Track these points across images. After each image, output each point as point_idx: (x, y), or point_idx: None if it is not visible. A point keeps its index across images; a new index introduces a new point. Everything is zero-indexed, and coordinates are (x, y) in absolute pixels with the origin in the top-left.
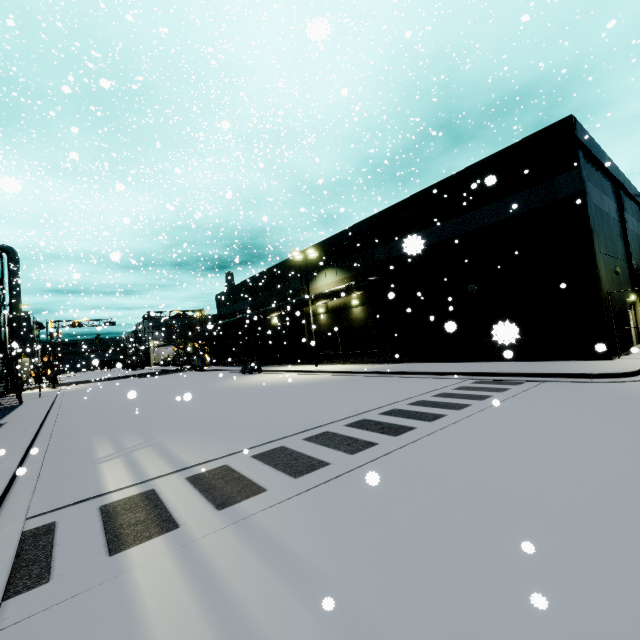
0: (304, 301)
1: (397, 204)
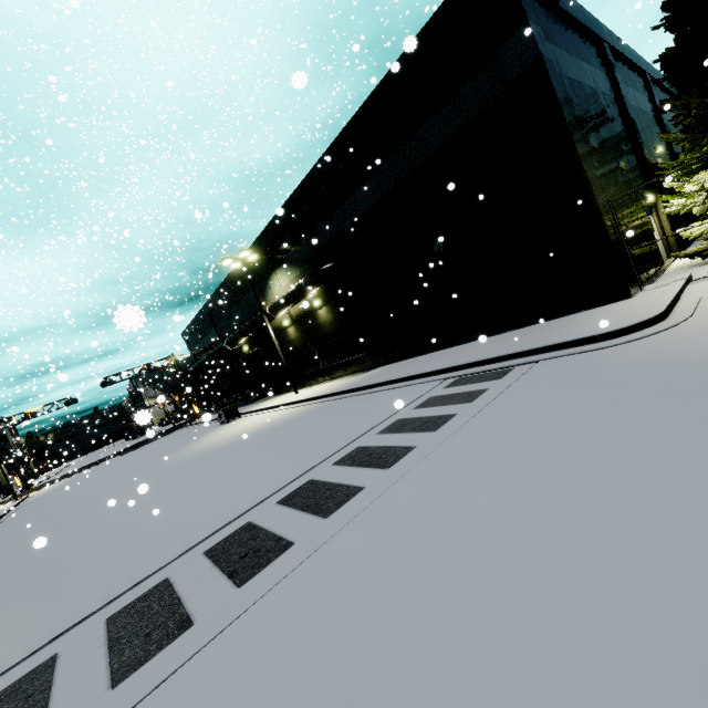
0: (261, 318)
1: (321, 159)
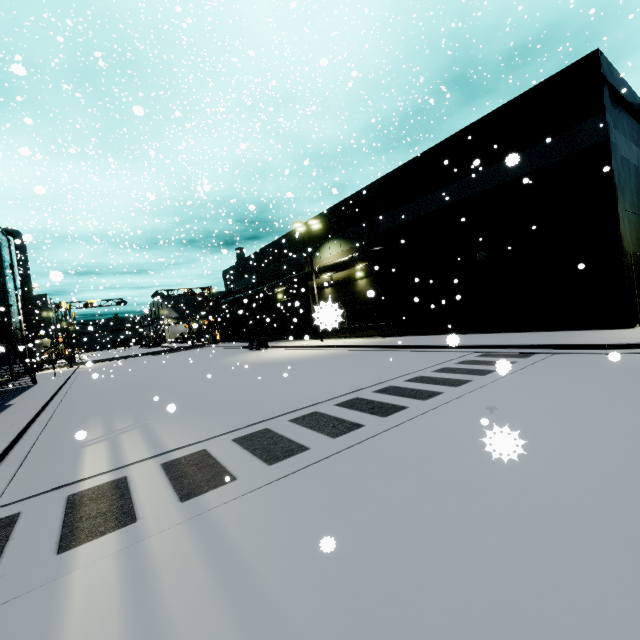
0: (308, 275)
1: (401, 166)
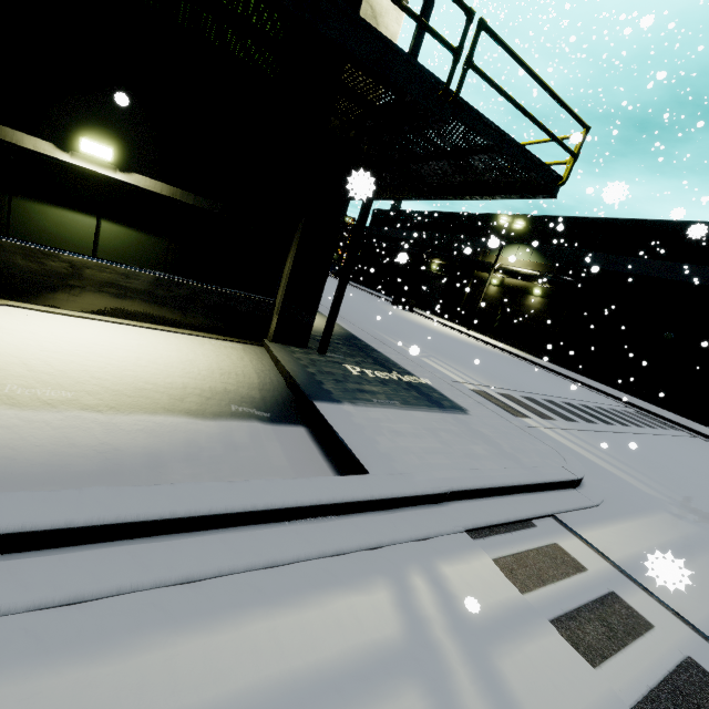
0: (484, 266)
1: (644, 221)
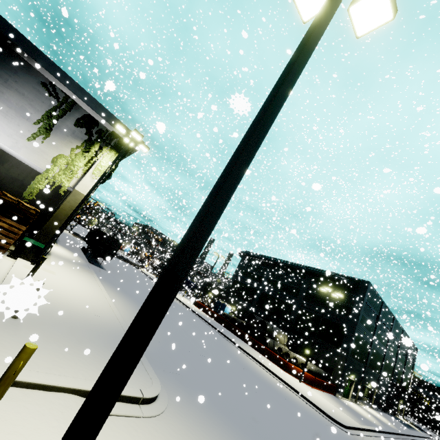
0: None
1: None
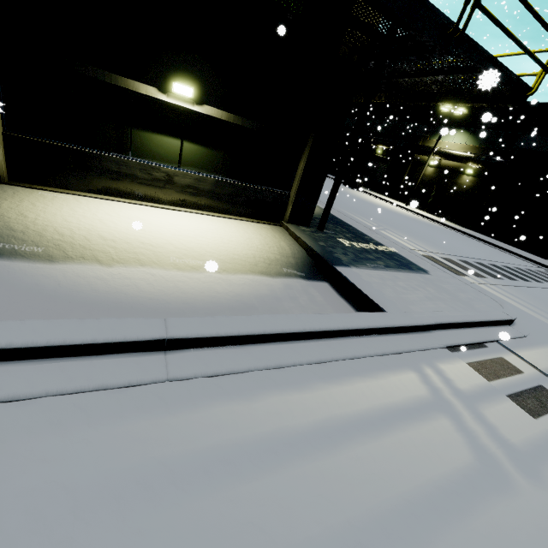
0: (424, 150)
1: None
